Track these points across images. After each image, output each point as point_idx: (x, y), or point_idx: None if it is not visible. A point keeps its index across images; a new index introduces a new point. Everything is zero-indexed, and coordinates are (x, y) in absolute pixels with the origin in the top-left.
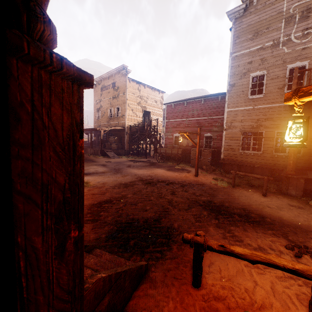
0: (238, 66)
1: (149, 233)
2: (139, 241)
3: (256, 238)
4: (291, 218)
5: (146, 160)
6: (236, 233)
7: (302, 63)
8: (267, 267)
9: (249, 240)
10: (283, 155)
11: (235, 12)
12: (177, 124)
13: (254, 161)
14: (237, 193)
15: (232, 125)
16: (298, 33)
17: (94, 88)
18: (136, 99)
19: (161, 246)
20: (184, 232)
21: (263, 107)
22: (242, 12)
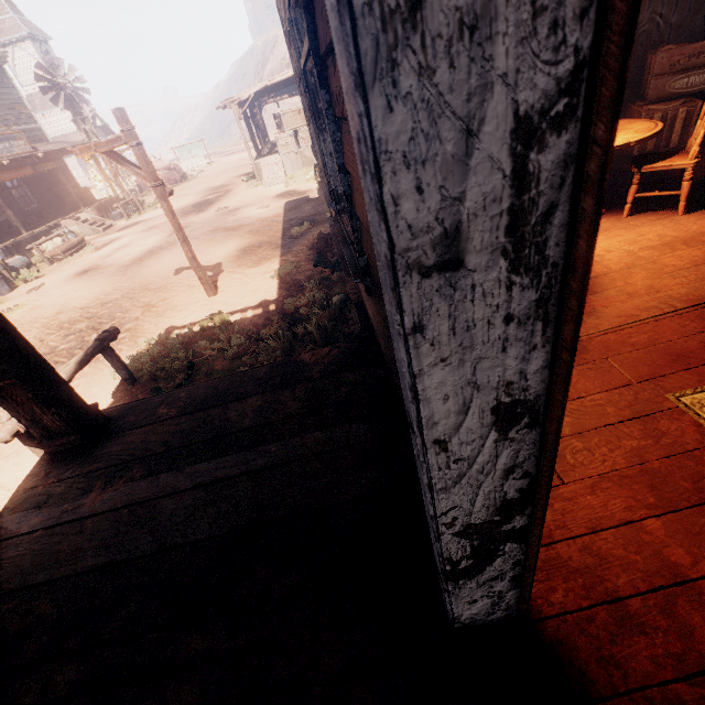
0: None
1: None
2: None
3: None
4: None
5: None
6: None
7: None
8: None
9: None
10: None
11: None
12: None
13: None
14: None
15: None
16: None
17: None
18: None
19: None
20: None
21: None
22: None
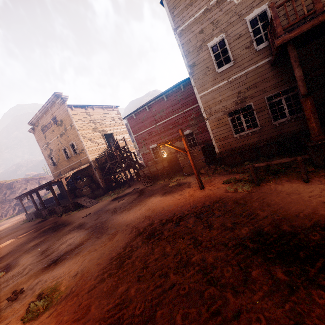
0: (189, 41)
1: None
2: None
3: None
4: None
5: (132, 189)
6: None
7: (261, 8)
8: None
9: None
10: (285, 121)
11: None
12: (148, 134)
13: (255, 140)
14: (273, 194)
15: (213, 110)
16: None
17: (33, 133)
18: (90, 126)
19: None
20: None
21: (239, 76)
22: None
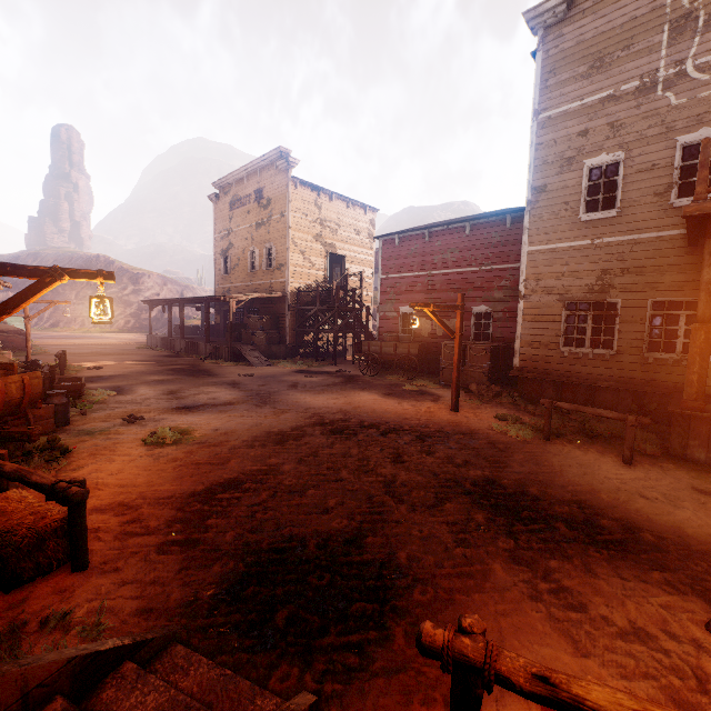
0: (553, 142)
1: (332, 583)
2: (302, 611)
3: (622, 598)
4: (707, 530)
5: (337, 369)
6: (565, 582)
7: None
8: (666, 702)
9: (603, 603)
10: (669, 359)
11: (546, 13)
12: (408, 283)
13: (595, 372)
14: (559, 456)
15: (541, 285)
16: (704, 58)
17: (214, 203)
18: (312, 227)
19: (361, 629)
20: (424, 578)
21: (618, 241)
22: (561, 12)
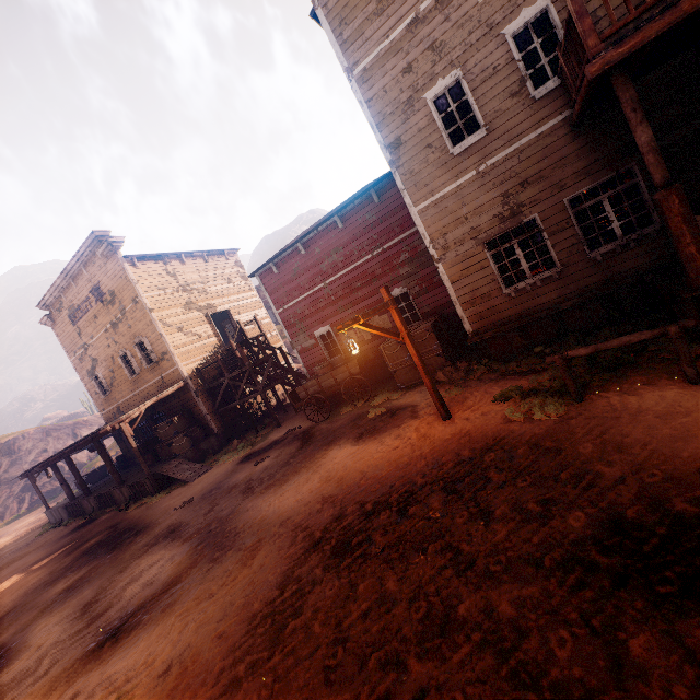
0: (382, 91)
1: None
2: None
3: None
4: None
5: (284, 431)
6: None
7: (535, 7)
8: None
9: None
10: (616, 248)
11: None
12: (309, 305)
13: (552, 297)
14: (624, 419)
15: (450, 238)
16: None
17: (51, 326)
18: (177, 298)
19: None
20: None
21: (502, 158)
22: None
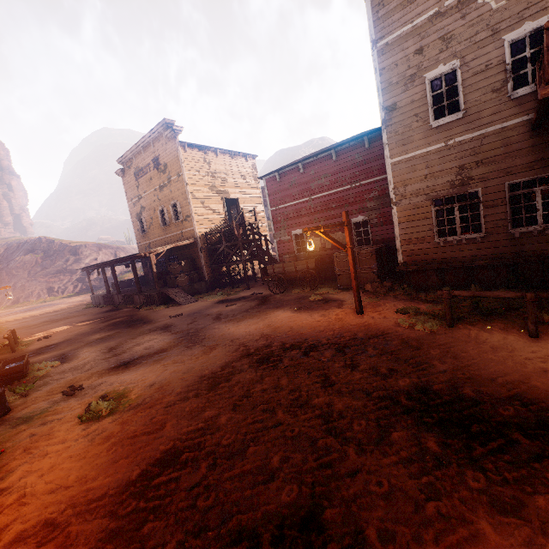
0: (394, 64)
1: None
2: None
3: None
4: None
5: (251, 293)
6: None
7: (537, 22)
8: None
9: None
10: (533, 231)
11: None
12: (294, 210)
13: (470, 254)
14: (470, 343)
15: (408, 189)
16: None
17: (122, 177)
18: (206, 181)
19: None
20: None
21: (468, 138)
22: None
